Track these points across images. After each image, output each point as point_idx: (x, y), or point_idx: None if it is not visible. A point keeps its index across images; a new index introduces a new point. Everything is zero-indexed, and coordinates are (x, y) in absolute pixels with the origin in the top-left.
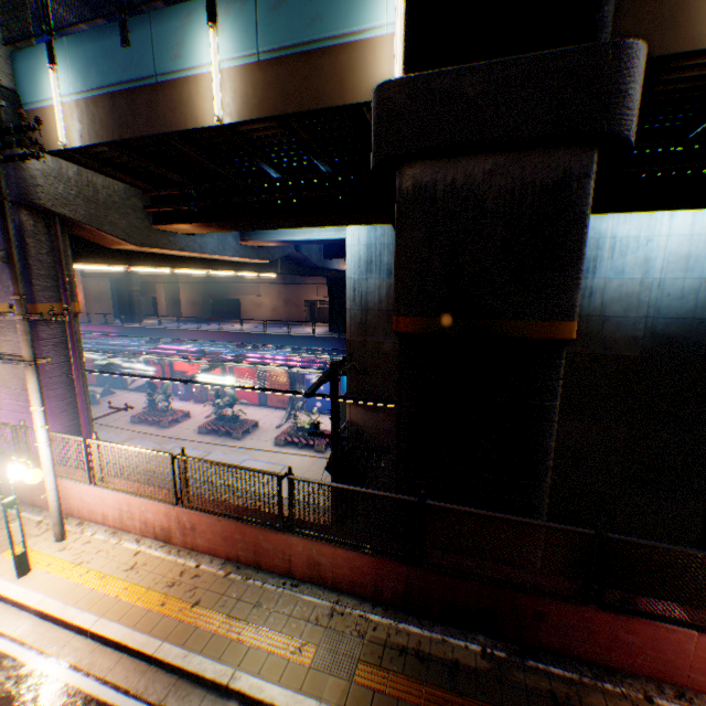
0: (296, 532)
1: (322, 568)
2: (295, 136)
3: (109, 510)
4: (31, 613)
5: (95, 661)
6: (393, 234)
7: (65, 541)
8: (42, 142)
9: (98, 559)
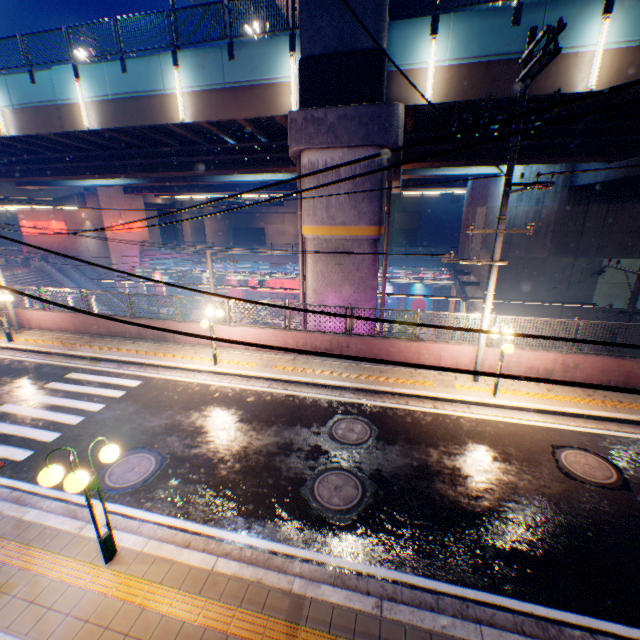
0: None
1: None
2: (620, 99)
3: (495, 362)
4: (527, 412)
5: (604, 426)
6: (545, 170)
7: (478, 381)
8: (400, 98)
9: (520, 388)
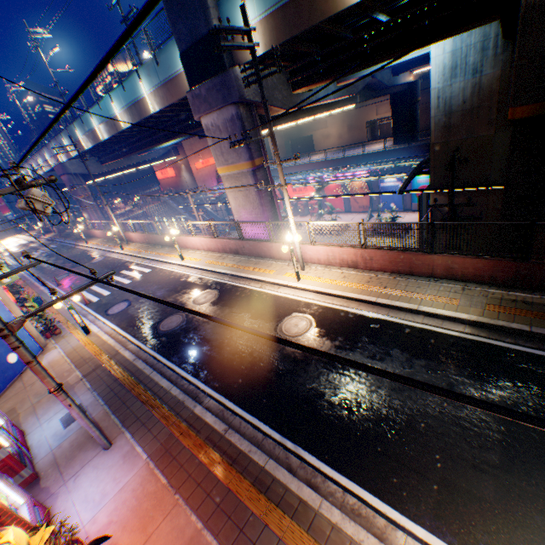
0: (436, 253)
1: (453, 271)
2: None
3: (320, 257)
4: (310, 292)
5: (348, 304)
6: (479, 31)
7: (305, 270)
8: (241, 59)
9: (325, 276)
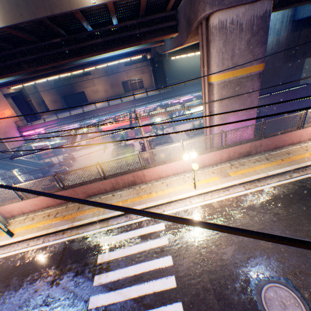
0: None
1: None
2: None
3: None
4: None
5: None
6: (281, 13)
7: None
8: None
9: None
